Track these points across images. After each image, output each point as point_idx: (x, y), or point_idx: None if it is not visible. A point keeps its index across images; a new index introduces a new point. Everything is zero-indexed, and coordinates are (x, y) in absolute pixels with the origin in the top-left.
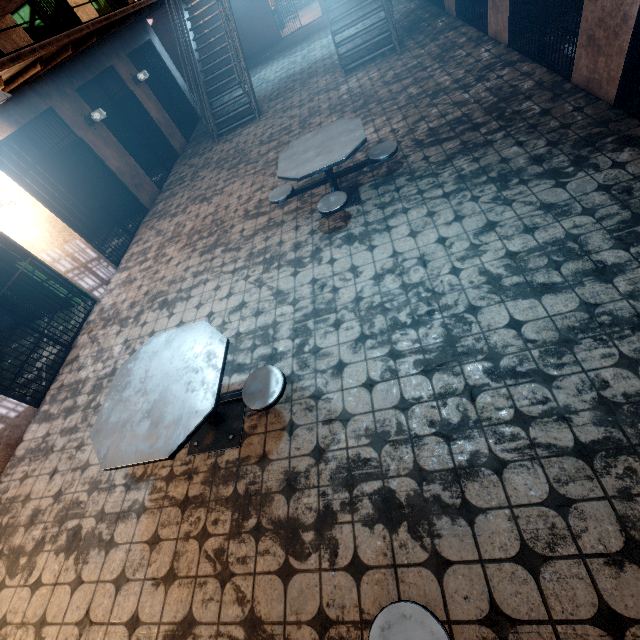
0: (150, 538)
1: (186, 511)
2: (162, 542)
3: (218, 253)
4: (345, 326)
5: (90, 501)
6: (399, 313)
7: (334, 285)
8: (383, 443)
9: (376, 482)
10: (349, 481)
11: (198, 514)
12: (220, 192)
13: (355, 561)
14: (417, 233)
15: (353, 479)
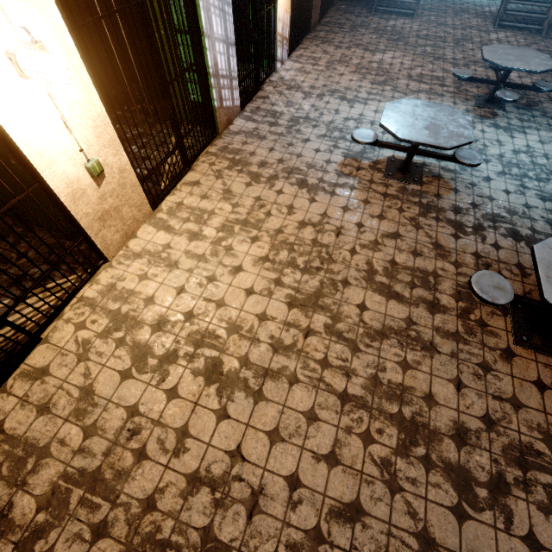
0: (363, 200)
1: (387, 198)
2: (372, 204)
3: (388, 89)
4: (492, 164)
5: (310, 171)
6: (528, 172)
7: (484, 143)
8: (514, 214)
9: (509, 225)
10: (493, 220)
11: (396, 201)
12: (382, 51)
13: (496, 244)
14: (544, 143)
15: (496, 220)
